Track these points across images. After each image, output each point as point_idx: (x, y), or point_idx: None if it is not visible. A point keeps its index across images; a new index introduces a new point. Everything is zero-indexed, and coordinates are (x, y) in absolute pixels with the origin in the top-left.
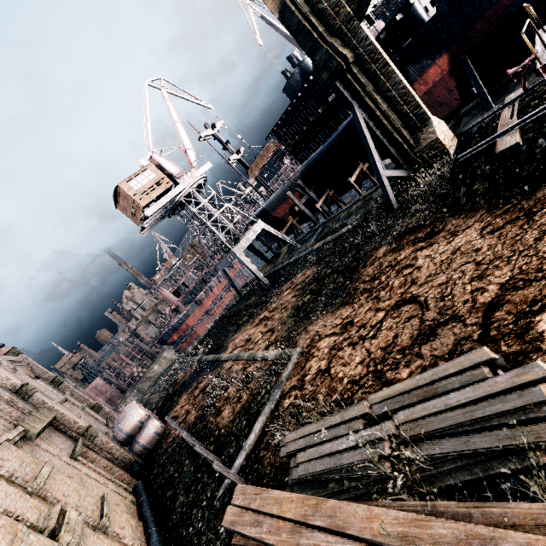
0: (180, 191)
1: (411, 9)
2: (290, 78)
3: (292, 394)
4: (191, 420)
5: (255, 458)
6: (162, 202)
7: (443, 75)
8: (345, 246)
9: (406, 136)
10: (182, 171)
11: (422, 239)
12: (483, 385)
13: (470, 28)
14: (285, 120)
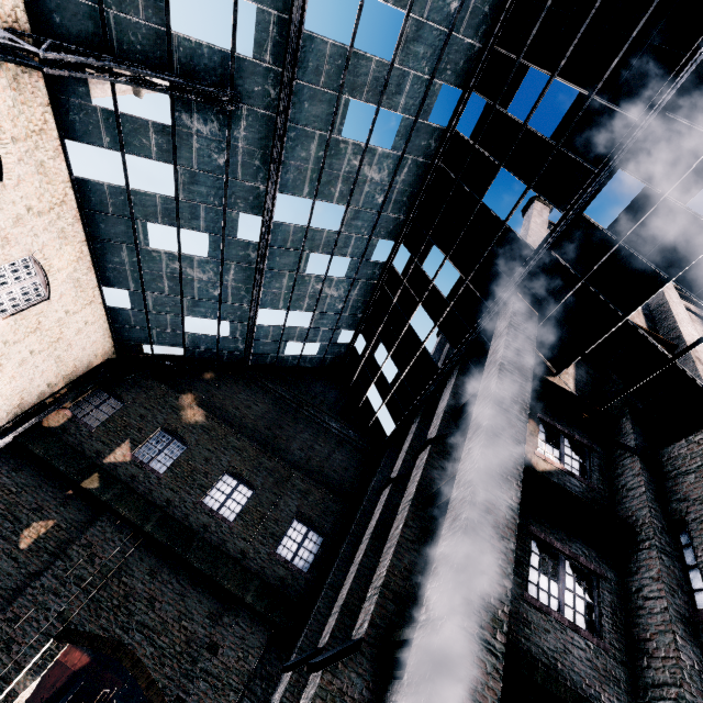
0: None
1: None
2: None
3: None
4: None
5: None
6: None
7: (72, 667)
8: None
9: None
10: None
11: None
12: None
13: (108, 668)
14: None
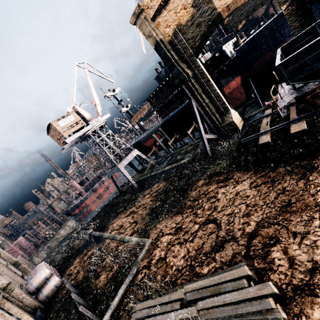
0: (89, 129)
1: (223, 51)
2: (159, 73)
3: (143, 271)
4: (80, 278)
5: (116, 316)
6: (77, 135)
7: (238, 85)
8: (182, 172)
9: (217, 117)
10: (92, 117)
11: (222, 180)
12: (243, 292)
13: (251, 66)
14: (155, 95)
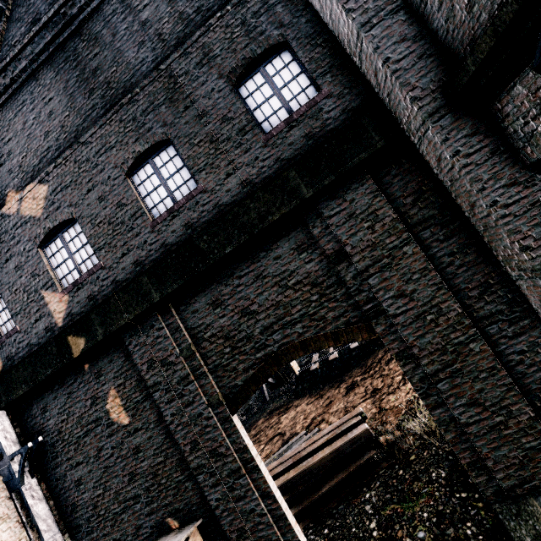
0: None
1: None
2: None
3: None
4: None
5: None
6: None
7: None
8: None
9: None
10: None
11: (283, 411)
12: (303, 439)
13: None
14: None
